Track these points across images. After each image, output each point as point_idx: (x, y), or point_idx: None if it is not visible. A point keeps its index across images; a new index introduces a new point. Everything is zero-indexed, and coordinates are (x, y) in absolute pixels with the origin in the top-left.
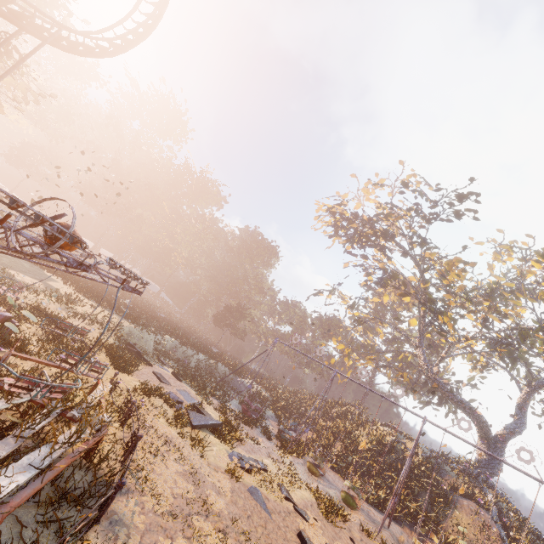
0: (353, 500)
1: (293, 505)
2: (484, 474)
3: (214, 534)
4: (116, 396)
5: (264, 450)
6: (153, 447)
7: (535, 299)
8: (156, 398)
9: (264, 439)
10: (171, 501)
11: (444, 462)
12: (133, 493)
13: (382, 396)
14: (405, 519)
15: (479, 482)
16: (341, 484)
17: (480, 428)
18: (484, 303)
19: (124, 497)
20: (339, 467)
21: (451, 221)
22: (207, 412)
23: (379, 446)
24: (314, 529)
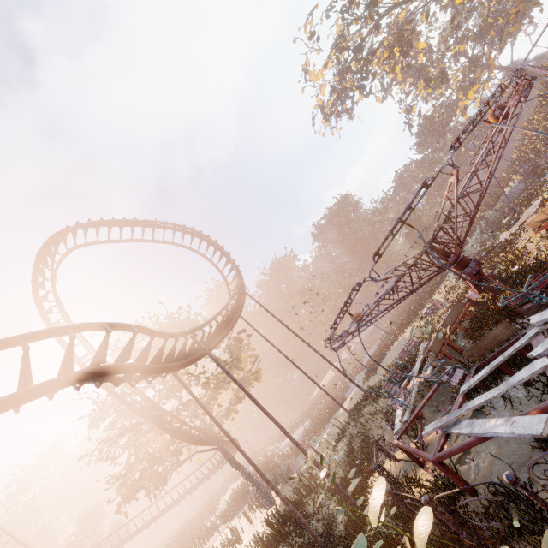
0: None
1: None
2: None
3: None
4: None
5: None
6: None
7: None
8: None
9: None
10: None
11: None
12: None
13: None
14: None
15: None
16: None
17: None
18: None
19: None
20: None
21: None
22: None
23: None
24: None
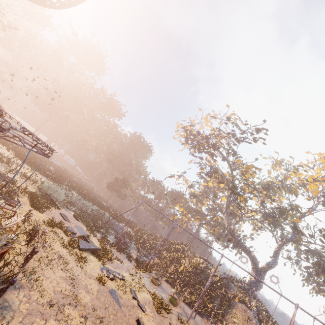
0: (175, 300)
1: (137, 302)
2: (252, 289)
3: (78, 318)
4: (28, 225)
5: (125, 267)
6: (47, 260)
7: (290, 192)
8: (58, 229)
9: (127, 260)
10: (52, 295)
11: (231, 281)
12: (24, 288)
13: (200, 240)
14: (204, 313)
15: (249, 293)
16: (170, 290)
17: (253, 263)
18: (263, 192)
19: (17, 291)
20: (170, 281)
21: (251, 143)
22: (92, 241)
23: (195, 269)
24: (148, 317)
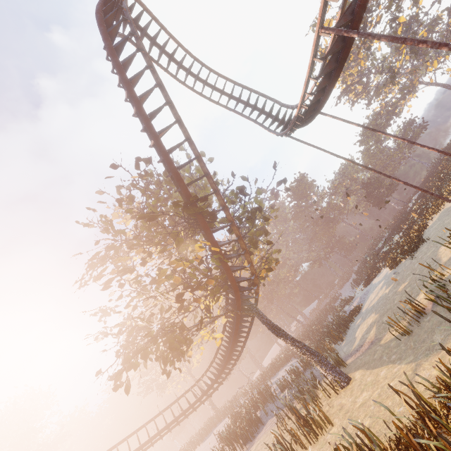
0: None
1: None
2: None
3: None
4: None
5: None
6: None
7: None
8: None
9: None
10: None
11: None
12: None
13: None
14: None
15: None
16: None
17: None
18: None
19: None
20: None
21: None
22: None
23: None
24: None
